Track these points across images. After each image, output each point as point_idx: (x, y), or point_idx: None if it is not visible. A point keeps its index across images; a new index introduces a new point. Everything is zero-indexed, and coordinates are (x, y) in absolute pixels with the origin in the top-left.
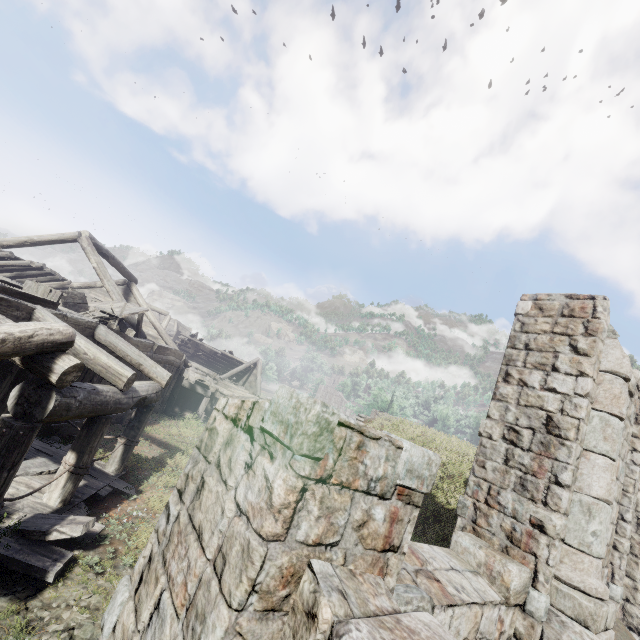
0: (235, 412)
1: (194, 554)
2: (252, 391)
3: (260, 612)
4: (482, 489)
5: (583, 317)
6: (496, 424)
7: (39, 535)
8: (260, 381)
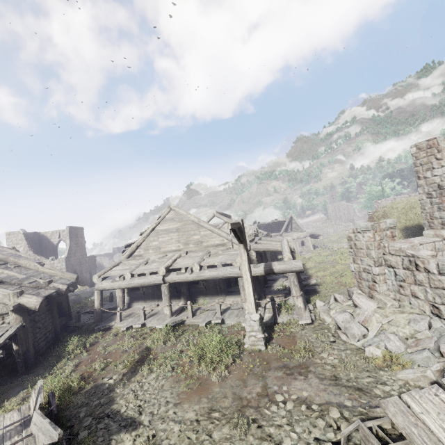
0: (352, 231)
1: (362, 251)
2: (299, 231)
3: (377, 249)
4: (427, 216)
5: (435, 147)
6: (422, 195)
7: (307, 285)
8: (300, 224)
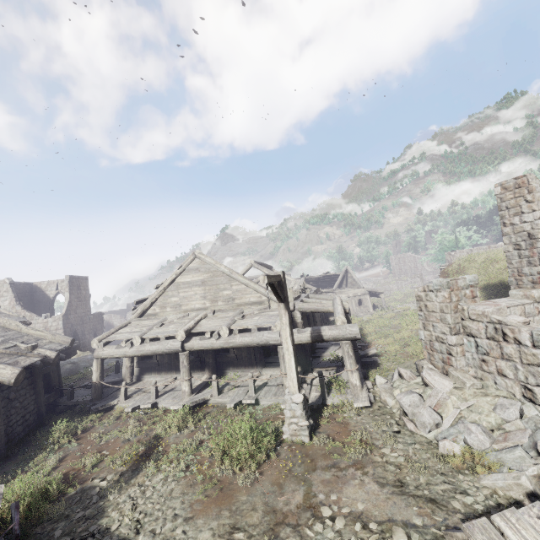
0: (423, 290)
1: (435, 314)
2: (356, 287)
3: (454, 313)
4: (515, 272)
5: (524, 186)
6: (509, 245)
7: (365, 355)
8: (357, 279)
